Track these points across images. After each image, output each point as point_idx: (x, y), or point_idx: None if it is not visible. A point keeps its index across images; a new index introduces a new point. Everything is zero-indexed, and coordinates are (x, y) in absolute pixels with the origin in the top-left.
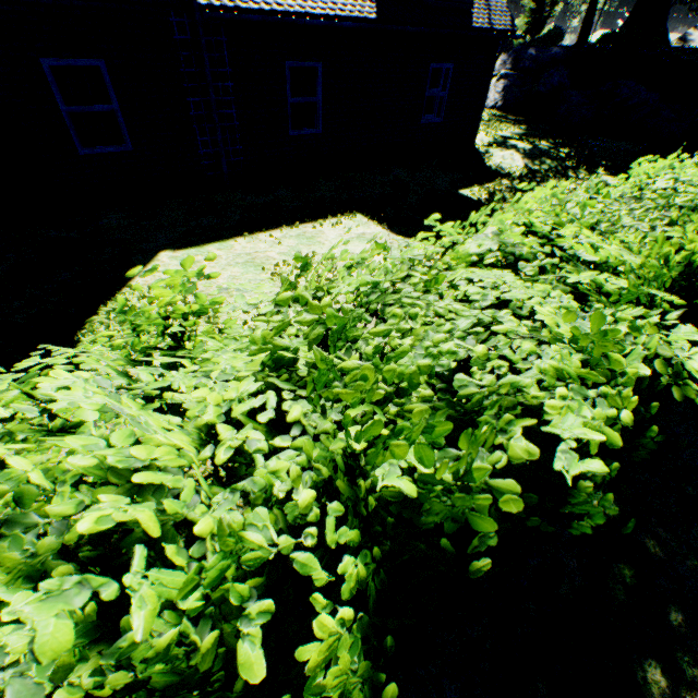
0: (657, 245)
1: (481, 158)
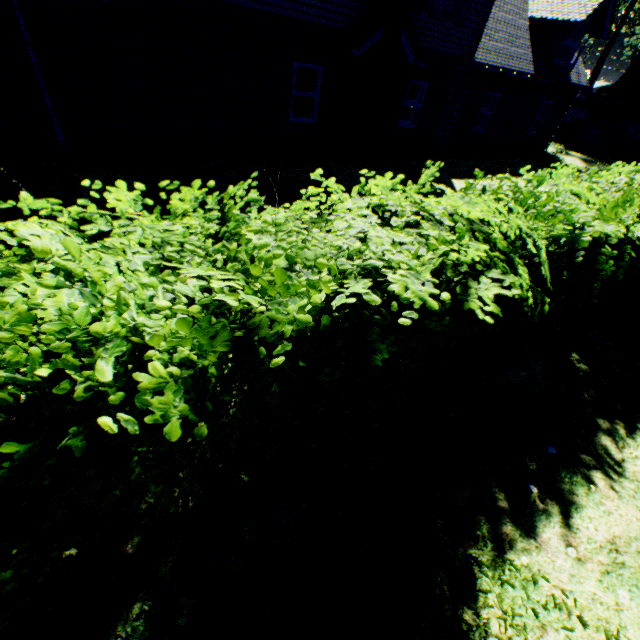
0: None
1: (558, 160)
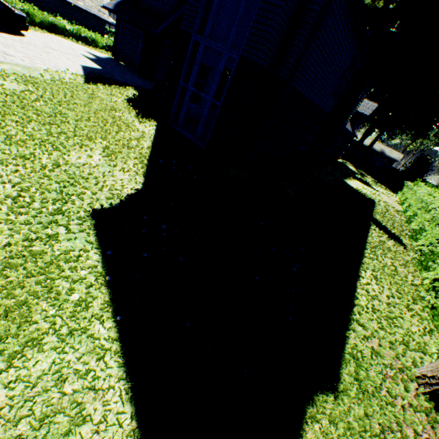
0: None
1: (347, 166)
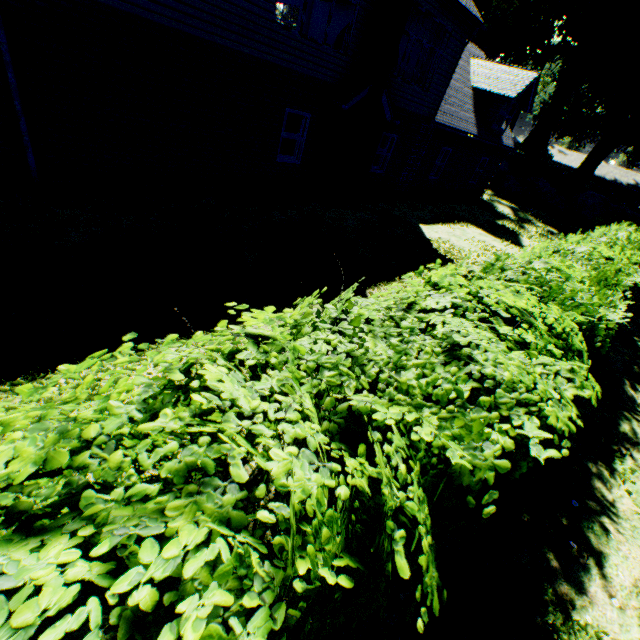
0: (639, 244)
1: (493, 207)
